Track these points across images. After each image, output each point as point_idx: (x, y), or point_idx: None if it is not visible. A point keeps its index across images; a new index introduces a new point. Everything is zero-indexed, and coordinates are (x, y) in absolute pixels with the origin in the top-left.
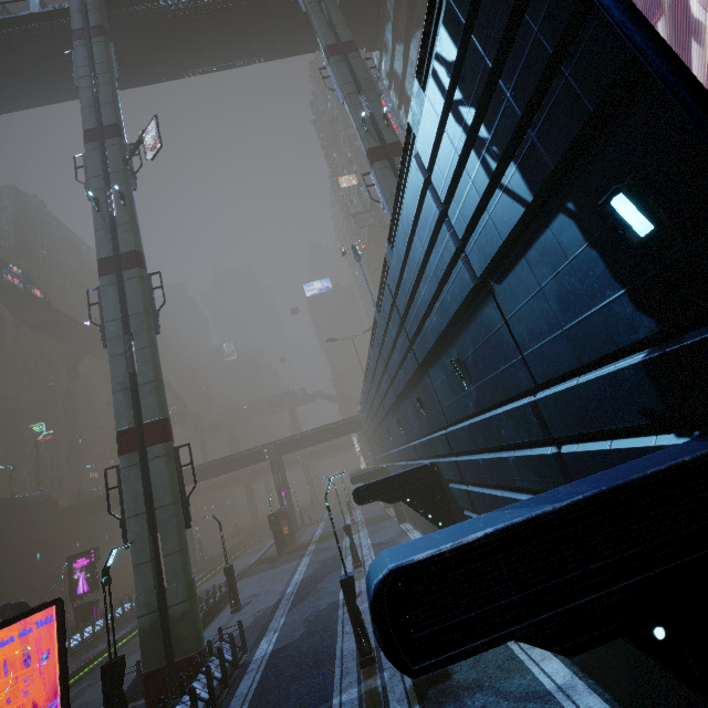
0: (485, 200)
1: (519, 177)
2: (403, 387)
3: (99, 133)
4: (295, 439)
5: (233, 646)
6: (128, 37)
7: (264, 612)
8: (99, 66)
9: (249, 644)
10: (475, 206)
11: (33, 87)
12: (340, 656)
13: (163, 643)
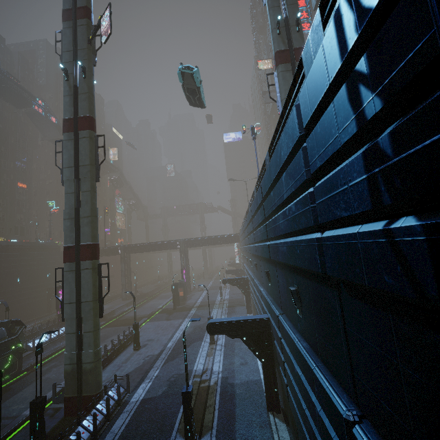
0: (358, 217)
1: (425, 255)
2: (260, 255)
3: (72, 13)
4: (197, 240)
5: (119, 393)
6: None
7: (150, 358)
8: None
9: (133, 385)
10: (344, 213)
11: None
12: (176, 428)
13: (76, 383)
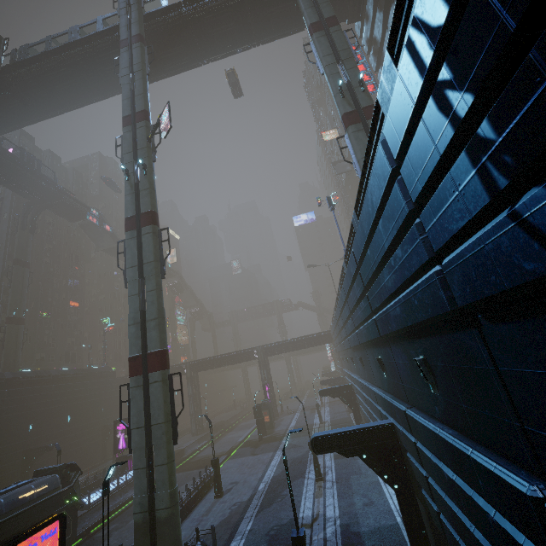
0: (478, 220)
1: None
2: (365, 341)
3: (132, 118)
4: (278, 345)
5: None
6: (161, 39)
7: (238, 507)
8: (135, 66)
9: (220, 544)
10: (461, 223)
11: (100, 86)
12: None
13: (149, 540)
